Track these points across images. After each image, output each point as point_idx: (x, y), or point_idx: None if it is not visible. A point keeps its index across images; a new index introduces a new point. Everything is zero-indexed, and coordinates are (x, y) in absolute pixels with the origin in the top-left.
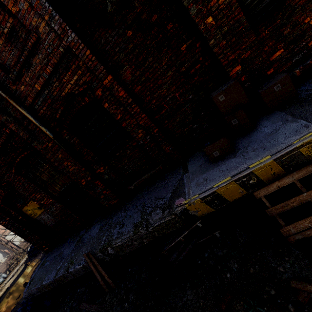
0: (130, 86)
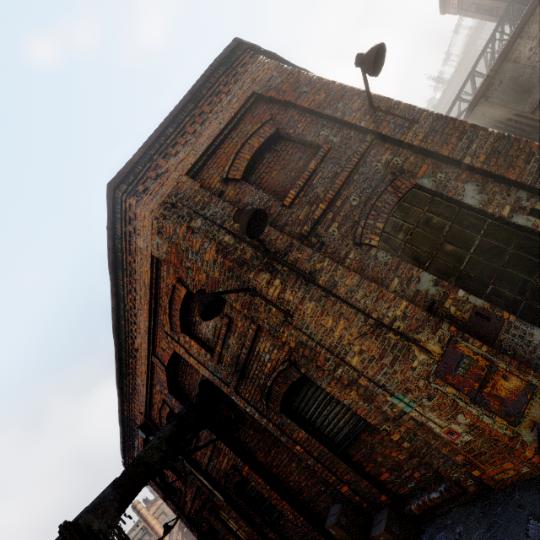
0: (267, 466)
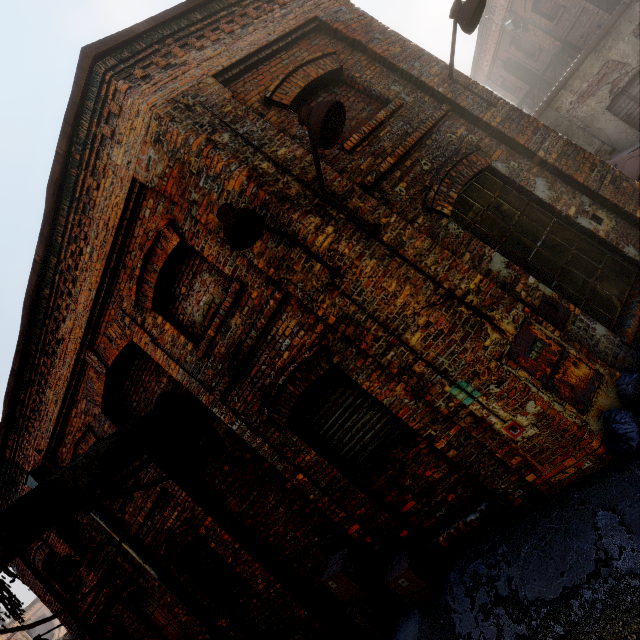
0: (239, 518)
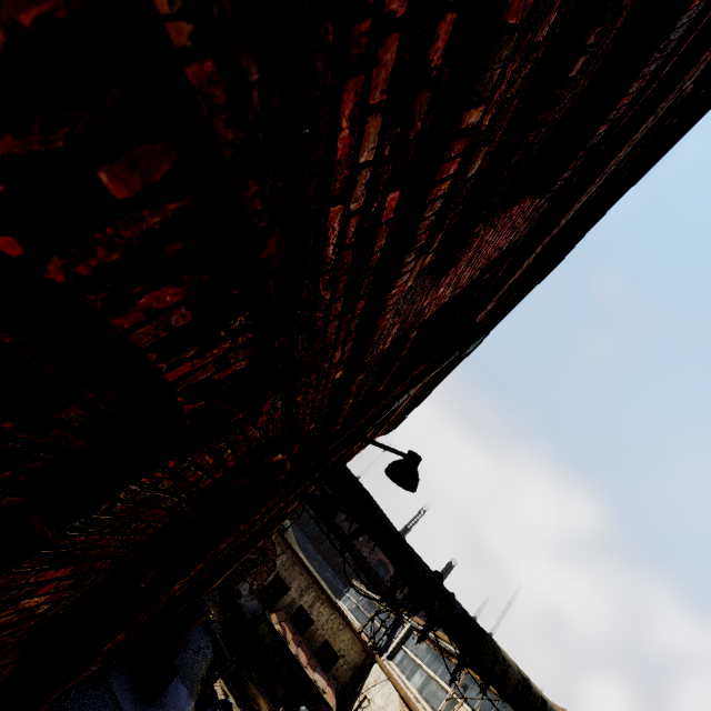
0: None
